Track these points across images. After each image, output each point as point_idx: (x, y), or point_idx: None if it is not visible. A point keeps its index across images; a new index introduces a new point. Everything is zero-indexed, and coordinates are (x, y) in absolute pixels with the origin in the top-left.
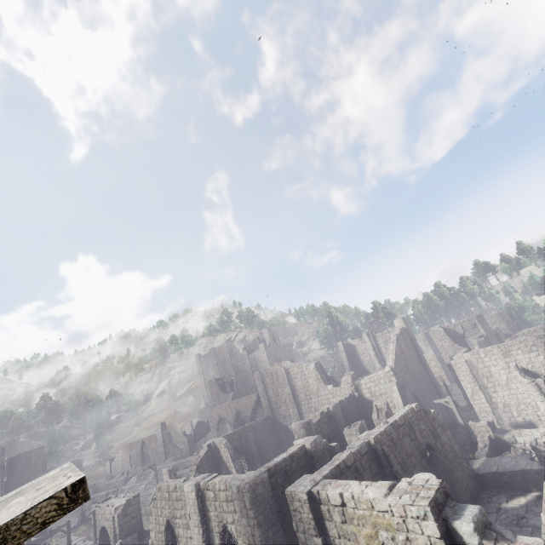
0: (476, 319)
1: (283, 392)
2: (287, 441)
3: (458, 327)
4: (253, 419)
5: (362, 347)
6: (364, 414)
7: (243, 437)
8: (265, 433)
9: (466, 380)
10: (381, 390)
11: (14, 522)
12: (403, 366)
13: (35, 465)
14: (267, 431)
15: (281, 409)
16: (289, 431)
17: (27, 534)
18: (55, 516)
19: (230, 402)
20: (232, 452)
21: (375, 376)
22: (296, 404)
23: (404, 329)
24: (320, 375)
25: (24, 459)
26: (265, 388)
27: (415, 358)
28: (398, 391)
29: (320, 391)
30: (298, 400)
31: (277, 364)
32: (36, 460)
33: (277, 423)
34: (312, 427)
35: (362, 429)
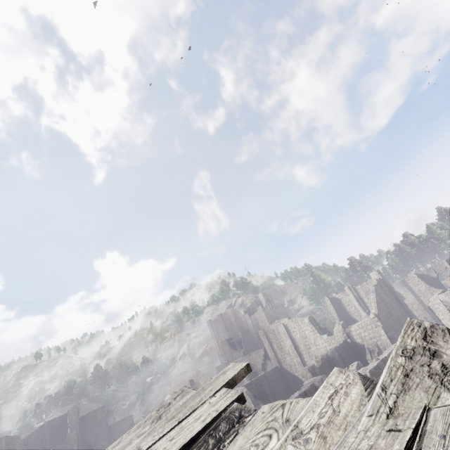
0: (446, 263)
1: (286, 345)
2: (296, 387)
3: (431, 271)
4: (264, 370)
5: (346, 299)
6: (359, 357)
7: (259, 385)
8: (276, 381)
9: (445, 318)
10: (370, 334)
11: (236, 375)
12: (385, 312)
13: (100, 421)
14: (278, 379)
15: (286, 359)
16: (296, 378)
17: (240, 379)
18: (245, 375)
19: (242, 357)
20: (253, 398)
21: (362, 323)
22: (298, 353)
23: (380, 279)
24: (314, 327)
25: (92, 417)
26: (269, 343)
27: (395, 304)
28: (386, 334)
29: (317, 340)
30: (299, 350)
31: (276, 322)
32: (100, 417)
33: (284, 372)
34: (316, 370)
35: (359, 368)
